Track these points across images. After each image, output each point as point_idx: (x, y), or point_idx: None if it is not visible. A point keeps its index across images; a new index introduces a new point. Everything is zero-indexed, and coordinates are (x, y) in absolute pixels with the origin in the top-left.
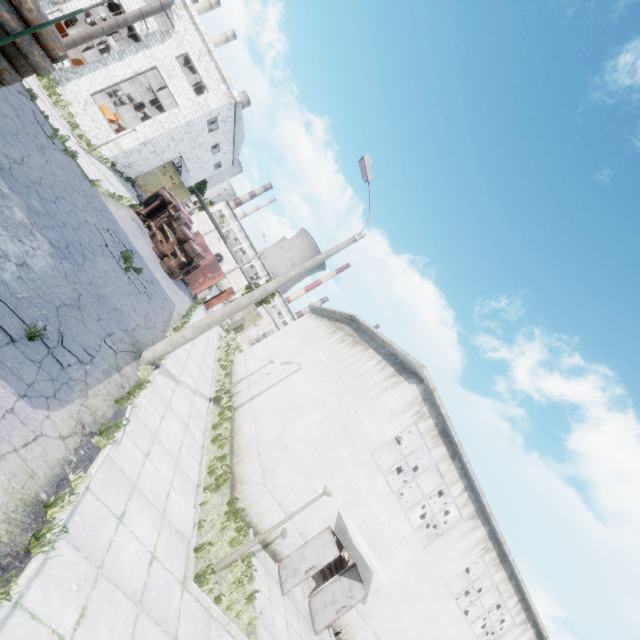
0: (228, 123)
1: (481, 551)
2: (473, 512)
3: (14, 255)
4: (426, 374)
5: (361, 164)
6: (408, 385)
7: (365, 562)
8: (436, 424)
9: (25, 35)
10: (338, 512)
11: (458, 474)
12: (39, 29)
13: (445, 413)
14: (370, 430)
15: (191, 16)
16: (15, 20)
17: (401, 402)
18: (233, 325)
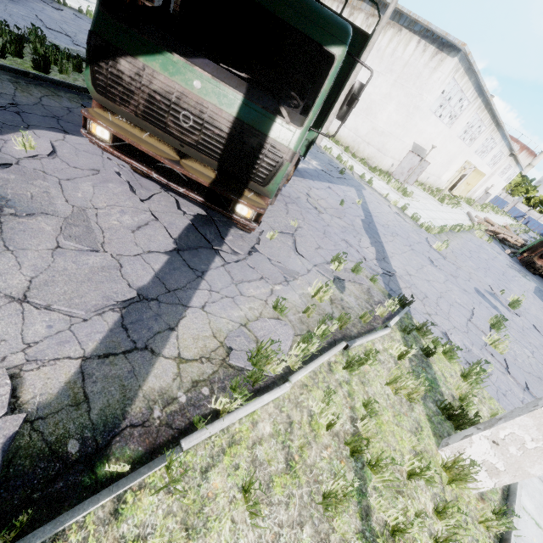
0: None
1: (476, 111)
2: (476, 96)
3: None
4: (466, 49)
5: None
6: (451, 60)
7: (423, 152)
8: (464, 69)
9: None
10: (413, 143)
11: (472, 85)
12: None
13: (473, 61)
14: (430, 100)
15: None
16: None
17: (447, 73)
18: None
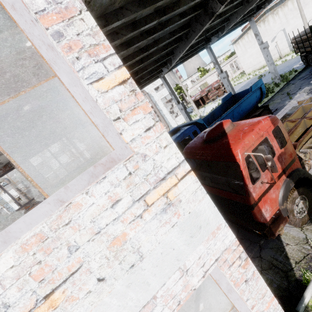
0: None
1: None
2: None
3: None
4: None
5: None
6: None
7: None
8: None
9: None
10: None
11: None
12: None
13: None
14: None
15: None
16: None
17: None
18: None
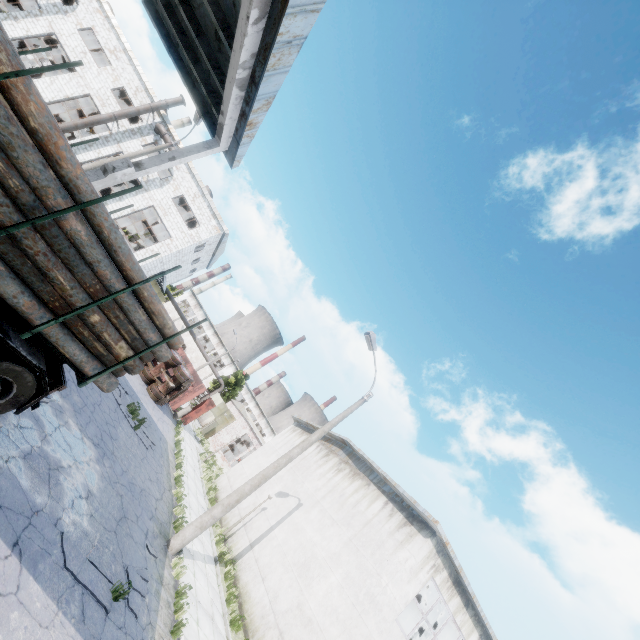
0: (212, 245)
1: None
2: None
3: (82, 487)
4: (440, 529)
5: (367, 338)
6: (423, 539)
7: None
8: (450, 574)
9: (162, 344)
10: None
11: (473, 622)
12: (173, 338)
13: (458, 564)
14: (394, 594)
15: (188, 167)
16: (156, 335)
17: (419, 558)
18: (204, 430)
